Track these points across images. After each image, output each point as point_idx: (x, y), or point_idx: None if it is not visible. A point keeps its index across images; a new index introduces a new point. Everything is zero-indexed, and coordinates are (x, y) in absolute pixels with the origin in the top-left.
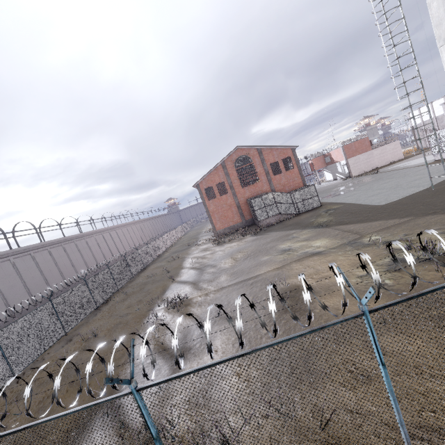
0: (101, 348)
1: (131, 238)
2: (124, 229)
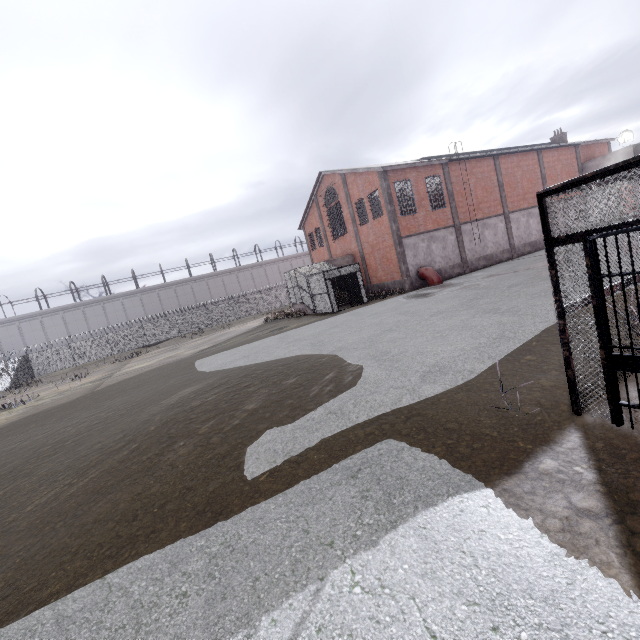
0: None
1: None
2: None
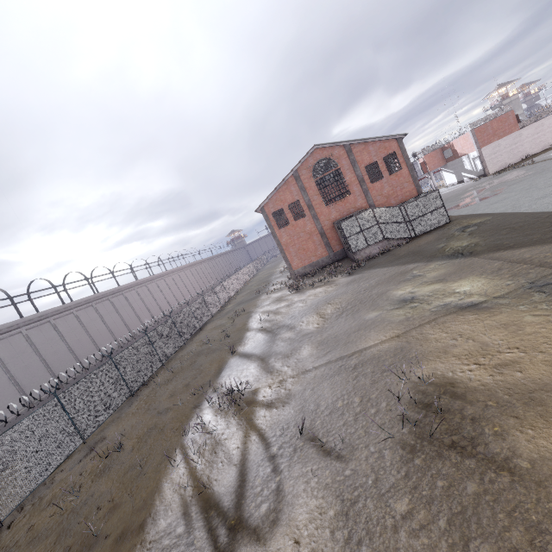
0: (122, 475)
1: (186, 286)
2: (176, 275)
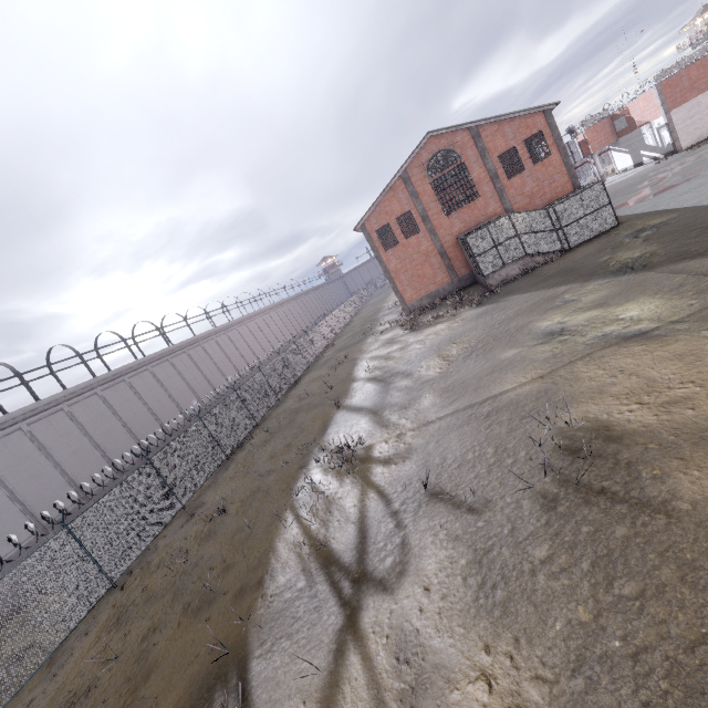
0: (230, 538)
1: (272, 332)
2: (259, 319)
